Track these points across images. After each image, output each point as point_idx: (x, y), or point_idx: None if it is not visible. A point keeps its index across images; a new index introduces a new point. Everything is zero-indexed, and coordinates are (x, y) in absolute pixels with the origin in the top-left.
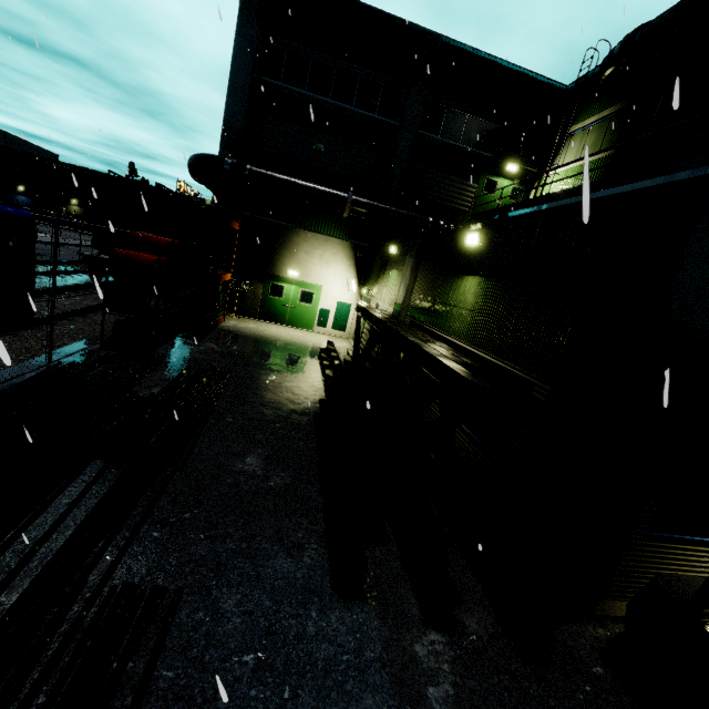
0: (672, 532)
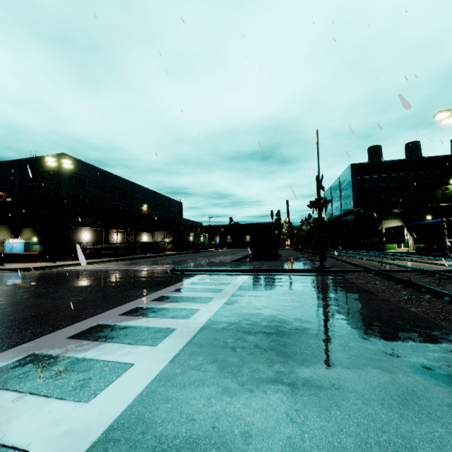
0: None
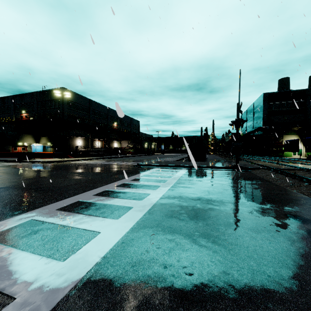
0: None
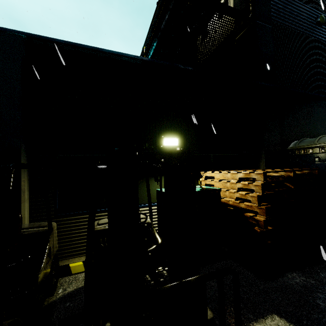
0: (85, 210)
